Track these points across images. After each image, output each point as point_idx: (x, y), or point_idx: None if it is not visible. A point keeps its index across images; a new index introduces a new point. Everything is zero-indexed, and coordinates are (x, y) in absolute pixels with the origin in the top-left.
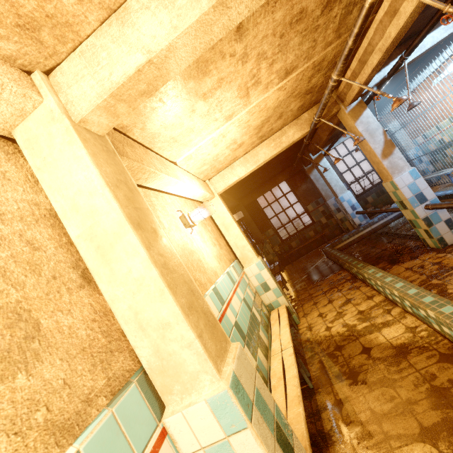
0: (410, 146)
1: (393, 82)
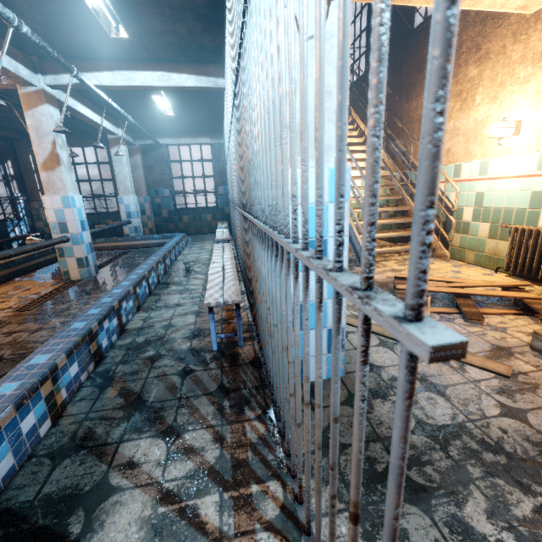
0: None
1: (206, 109)
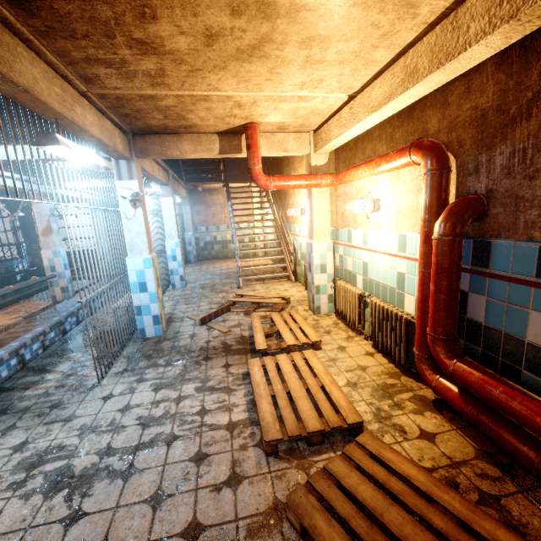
0: (190, 230)
1: None
